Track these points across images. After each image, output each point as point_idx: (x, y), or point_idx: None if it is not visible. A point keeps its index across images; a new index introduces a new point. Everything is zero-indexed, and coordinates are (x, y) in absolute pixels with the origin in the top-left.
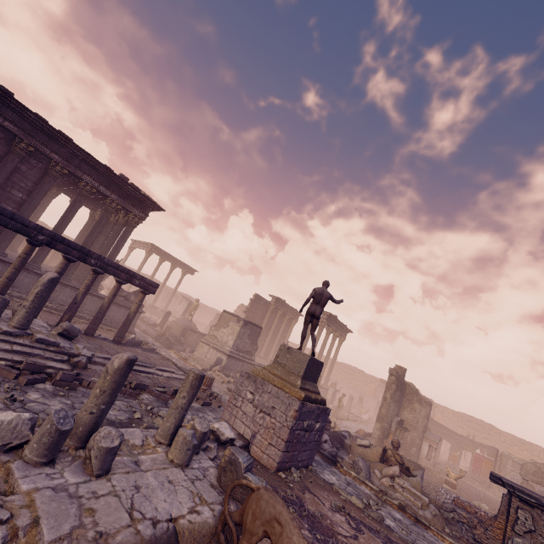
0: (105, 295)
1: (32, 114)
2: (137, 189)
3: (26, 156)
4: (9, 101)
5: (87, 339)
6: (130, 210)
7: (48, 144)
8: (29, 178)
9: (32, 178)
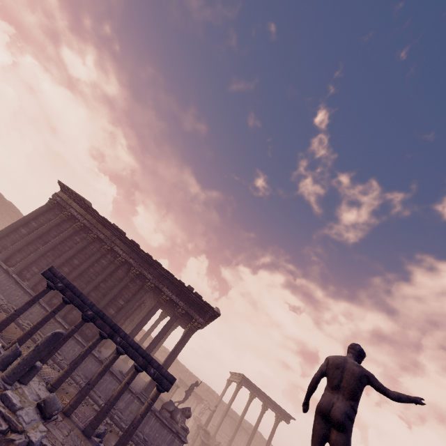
0: (194, 434)
1: (143, 252)
2: (198, 296)
3: (135, 278)
4: (135, 248)
5: (74, 434)
6: (192, 315)
7: (148, 269)
8: (131, 292)
9: (133, 291)
